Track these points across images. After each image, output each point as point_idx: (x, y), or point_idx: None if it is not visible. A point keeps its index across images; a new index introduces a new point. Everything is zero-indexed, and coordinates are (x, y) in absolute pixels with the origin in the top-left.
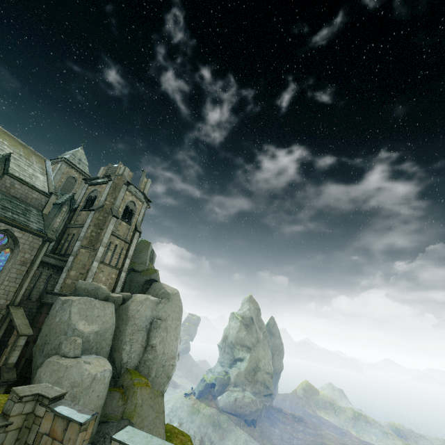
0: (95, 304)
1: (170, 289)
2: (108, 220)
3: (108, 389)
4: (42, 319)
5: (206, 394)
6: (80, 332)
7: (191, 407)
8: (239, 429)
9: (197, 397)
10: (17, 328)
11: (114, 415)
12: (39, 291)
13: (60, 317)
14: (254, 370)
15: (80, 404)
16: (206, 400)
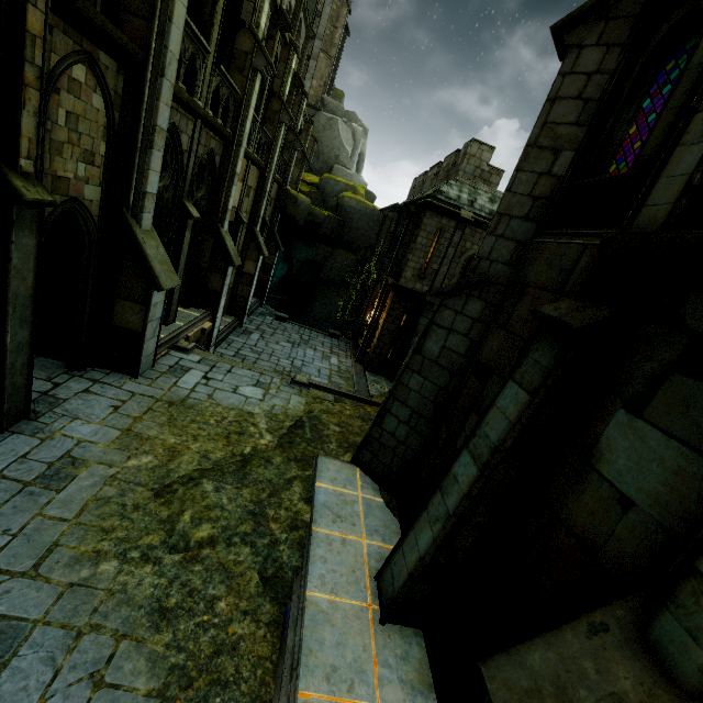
0: (344, 127)
1: (364, 124)
2: (343, 15)
3: None
4: None
5: None
6: (347, 151)
7: None
8: None
9: None
10: (313, 135)
11: None
12: None
13: (329, 133)
14: None
15: None
16: None
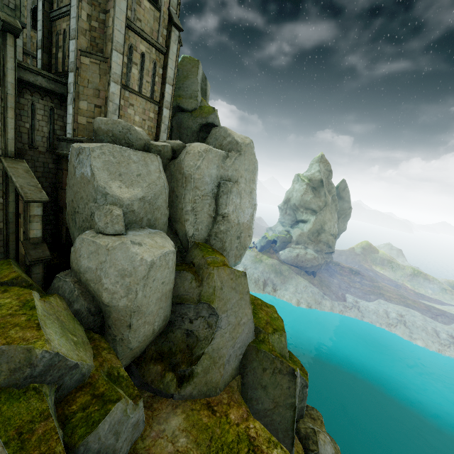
0: (129, 156)
1: (239, 137)
2: None
3: (175, 267)
4: (65, 178)
5: (268, 248)
6: (115, 199)
7: (254, 258)
8: (299, 277)
9: (259, 250)
10: (19, 191)
11: (189, 297)
12: (44, 137)
13: (80, 175)
14: (318, 232)
15: (139, 298)
16: (268, 253)
